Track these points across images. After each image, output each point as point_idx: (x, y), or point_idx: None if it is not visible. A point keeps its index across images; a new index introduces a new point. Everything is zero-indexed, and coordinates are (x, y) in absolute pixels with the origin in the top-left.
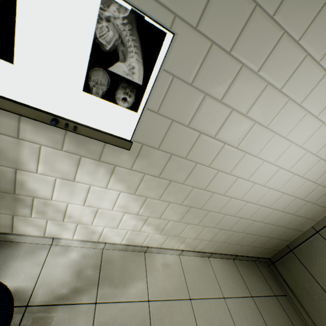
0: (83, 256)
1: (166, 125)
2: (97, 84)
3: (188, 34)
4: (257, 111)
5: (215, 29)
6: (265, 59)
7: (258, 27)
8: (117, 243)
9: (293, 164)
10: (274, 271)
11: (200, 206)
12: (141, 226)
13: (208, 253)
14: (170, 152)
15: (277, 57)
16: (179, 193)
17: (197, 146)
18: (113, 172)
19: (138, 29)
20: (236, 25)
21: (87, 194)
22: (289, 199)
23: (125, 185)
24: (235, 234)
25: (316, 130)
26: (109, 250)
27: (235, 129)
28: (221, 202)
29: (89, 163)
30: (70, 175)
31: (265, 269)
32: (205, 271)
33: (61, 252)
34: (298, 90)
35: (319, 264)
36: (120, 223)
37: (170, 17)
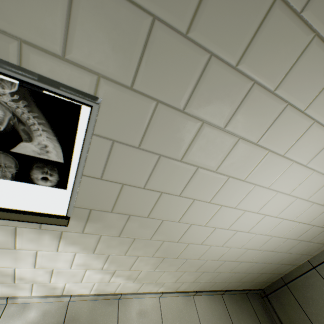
0: (43, 314)
1: (116, 189)
2: (1, 167)
3: (122, 95)
4: (230, 166)
5: (158, 86)
6: (232, 114)
7: (218, 79)
8: (85, 294)
9: (280, 211)
10: (267, 305)
11: (175, 255)
12: (110, 278)
13: (192, 292)
14: (128, 213)
15: (248, 110)
16: (147, 247)
17: (161, 205)
18: (61, 237)
19: (38, 104)
20: (186, 80)
21: (36, 258)
22: (279, 240)
23: (79, 246)
24: (221, 274)
25: (306, 177)
26: (77, 302)
27: (205, 185)
28: (200, 250)
29: (29, 231)
30: (8, 245)
31: (258, 303)
32: (188, 315)
33: (17, 313)
34: (279, 142)
35: (315, 305)
36: (84, 278)
37: (92, 77)
